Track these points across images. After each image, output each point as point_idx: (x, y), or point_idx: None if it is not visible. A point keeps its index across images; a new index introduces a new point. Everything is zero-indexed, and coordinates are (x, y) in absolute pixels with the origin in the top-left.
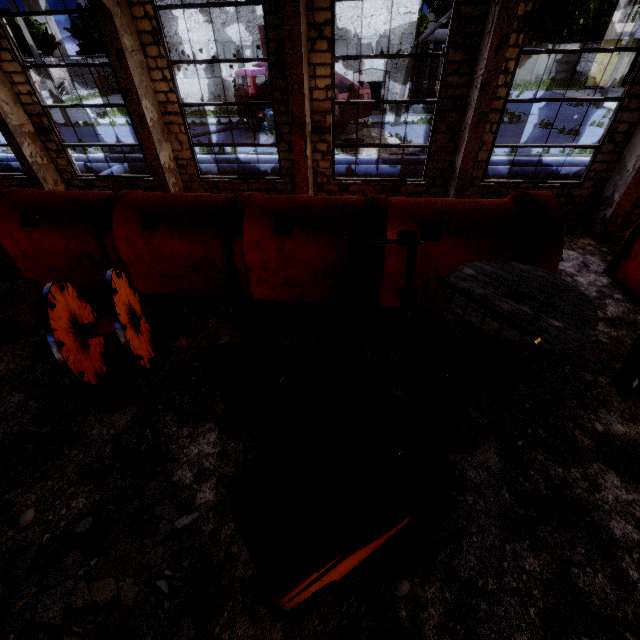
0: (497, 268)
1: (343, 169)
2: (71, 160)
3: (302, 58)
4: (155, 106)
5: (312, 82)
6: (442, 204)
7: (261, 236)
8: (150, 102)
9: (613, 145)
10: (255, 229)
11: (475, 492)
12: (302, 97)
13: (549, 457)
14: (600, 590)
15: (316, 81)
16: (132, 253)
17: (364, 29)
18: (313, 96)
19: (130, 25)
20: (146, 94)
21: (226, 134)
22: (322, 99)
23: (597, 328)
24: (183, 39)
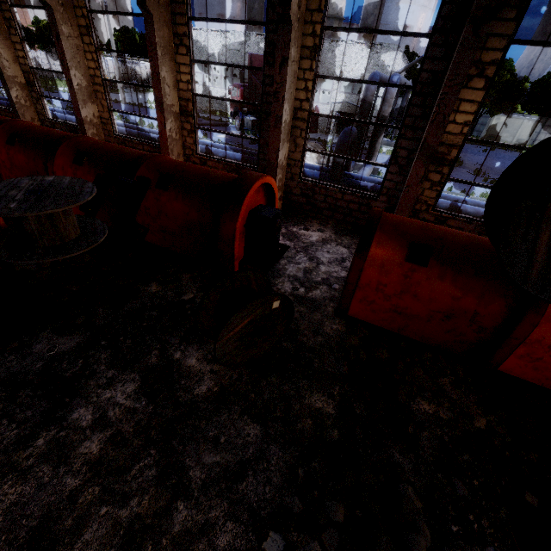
0: (71, 181)
1: (239, 156)
2: (45, 107)
3: (157, 54)
4: (86, 77)
5: (178, 76)
6: (187, 167)
7: (65, 162)
8: (81, 73)
9: (398, 167)
10: (64, 156)
11: (22, 356)
12: (160, 83)
13: (110, 358)
14: (0, 439)
15: (181, 76)
16: (0, 158)
17: (348, 72)
18: (180, 86)
19: (72, 20)
20: (78, 67)
21: (217, 128)
22: (185, 90)
23: (27, 213)
24: (217, 59)
